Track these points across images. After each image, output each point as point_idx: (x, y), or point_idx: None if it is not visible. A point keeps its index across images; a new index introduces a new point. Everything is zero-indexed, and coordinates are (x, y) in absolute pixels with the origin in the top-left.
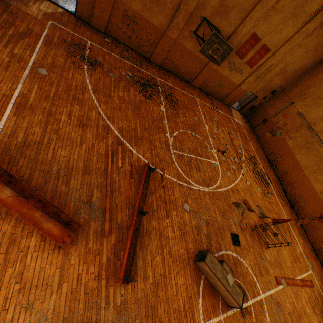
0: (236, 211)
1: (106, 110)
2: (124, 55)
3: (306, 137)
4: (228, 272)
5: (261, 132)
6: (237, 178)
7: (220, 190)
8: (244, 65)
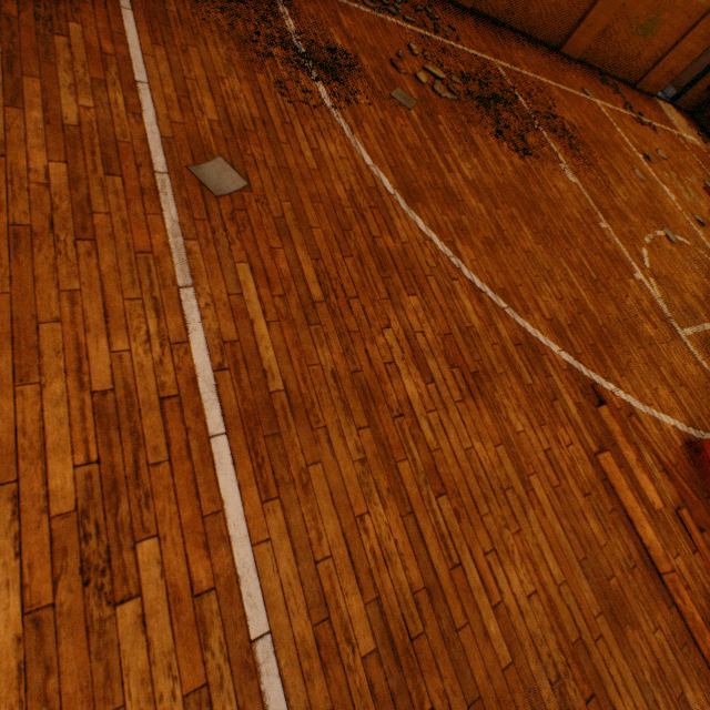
0: None
1: (479, 263)
2: None
3: None
4: None
5: None
6: None
7: None
8: None
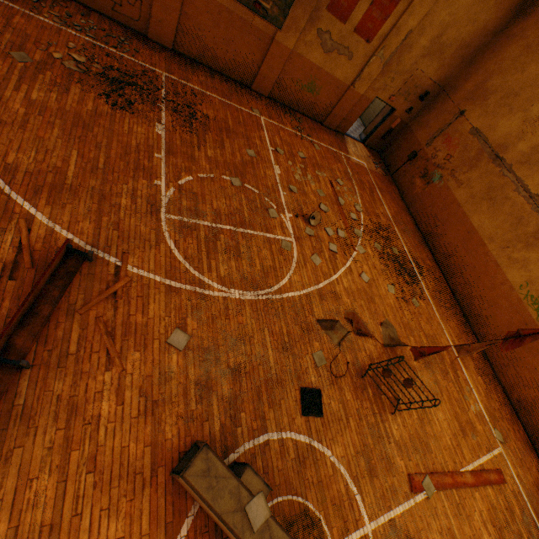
0: (326, 337)
1: None
2: (73, 22)
3: (489, 177)
4: (256, 494)
5: (406, 179)
6: (340, 270)
7: (289, 294)
8: (352, 38)
